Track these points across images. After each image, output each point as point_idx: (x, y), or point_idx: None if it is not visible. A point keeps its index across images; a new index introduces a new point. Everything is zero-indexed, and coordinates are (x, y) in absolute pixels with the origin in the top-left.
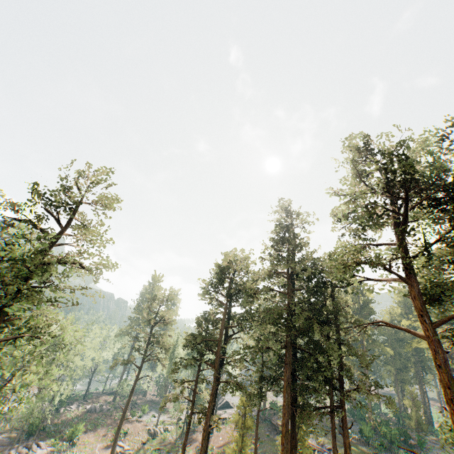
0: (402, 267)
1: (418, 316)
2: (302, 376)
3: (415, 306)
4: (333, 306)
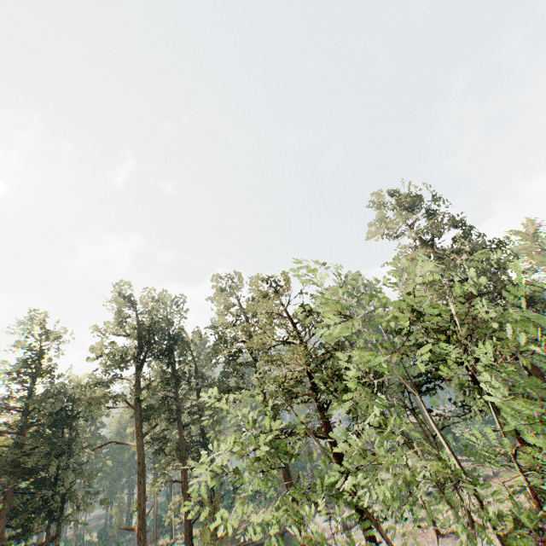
0: (134, 398)
1: (136, 432)
2: (19, 522)
3: (136, 425)
4: (70, 435)
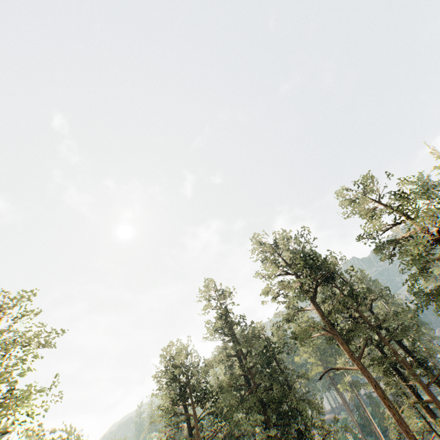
0: (329, 324)
1: (350, 355)
2: None
3: (345, 349)
4: (280, 369)
